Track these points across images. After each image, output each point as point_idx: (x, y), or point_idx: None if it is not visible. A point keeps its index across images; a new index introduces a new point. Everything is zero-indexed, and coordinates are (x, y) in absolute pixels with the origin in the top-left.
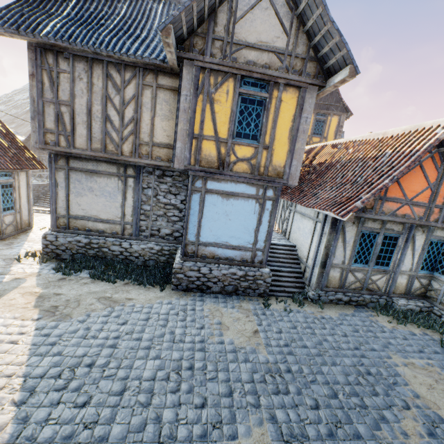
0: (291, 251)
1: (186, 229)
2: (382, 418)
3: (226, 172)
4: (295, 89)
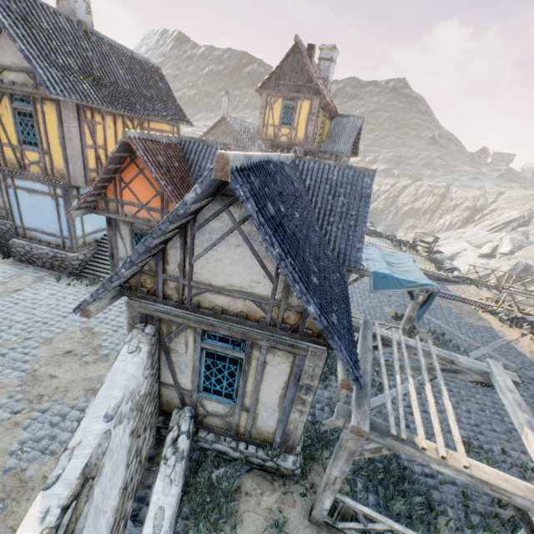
0: None
1: (14, 216)
2: (0, 336)
3: (25, 173)
4: (52, 103)
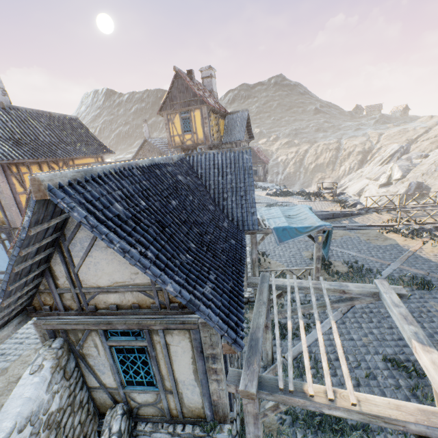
0: None
1: None
2: None
3: None
4: None
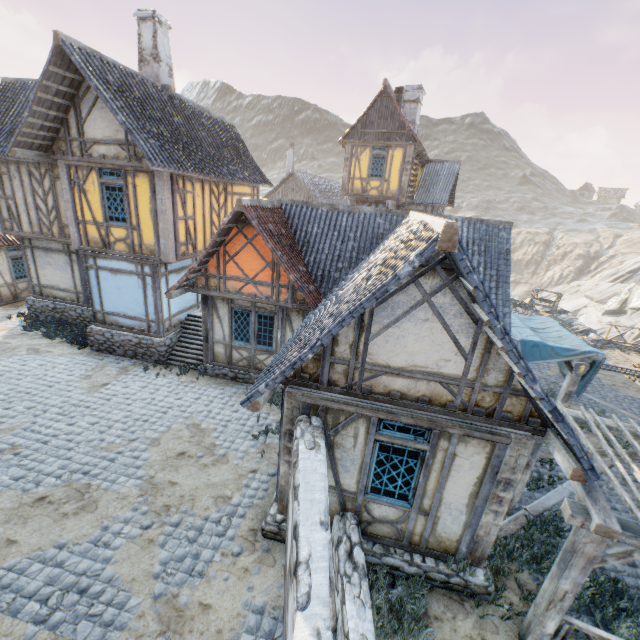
0: None
1: (93, 300)
2: (103, 439)
3: (109, 251)
4: (145, 174)
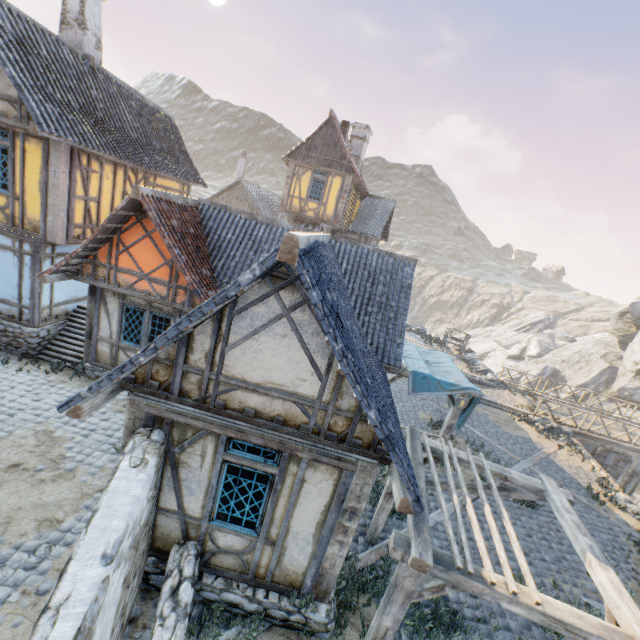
0: None
1: None
2: None
3: None
4: (38, 141)
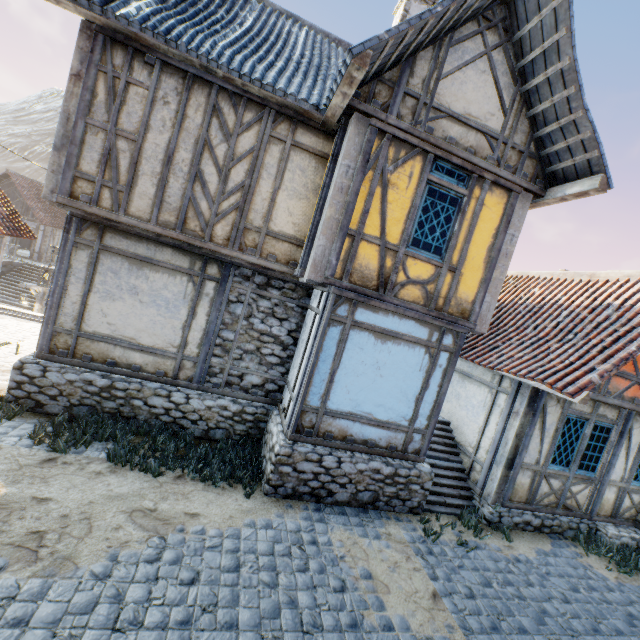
0: (444, 431)
1: (308, 385)
2: None
3: (388, 297)
4: (503, 192)
